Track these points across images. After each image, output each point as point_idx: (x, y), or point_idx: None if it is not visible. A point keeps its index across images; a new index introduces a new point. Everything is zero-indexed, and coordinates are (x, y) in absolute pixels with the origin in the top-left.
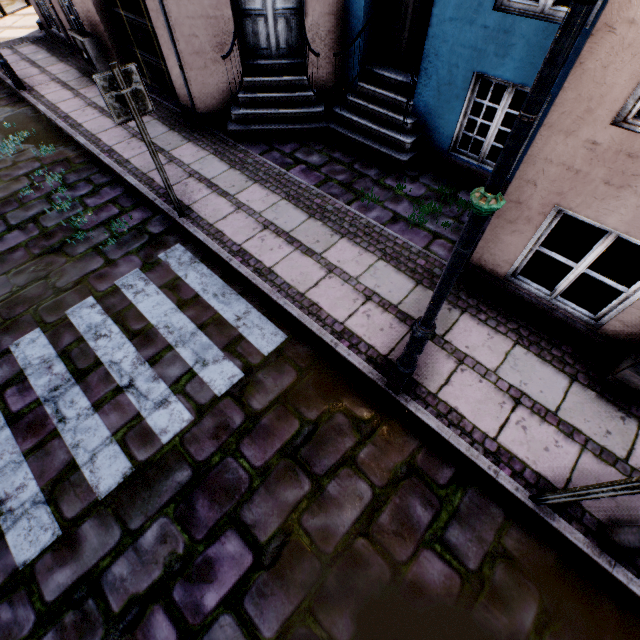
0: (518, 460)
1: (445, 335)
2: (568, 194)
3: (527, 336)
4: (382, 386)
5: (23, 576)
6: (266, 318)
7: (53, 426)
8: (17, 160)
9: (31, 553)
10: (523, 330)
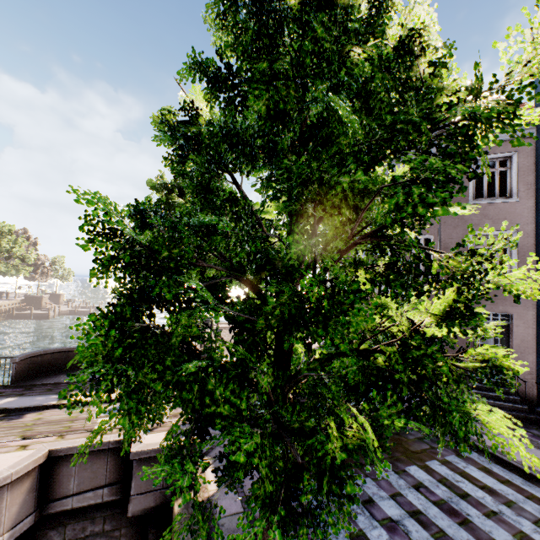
0: None
1: None
2: None
3: None
4: None
5: None
6: None
7: (464, 515)
8: None
9: None
10: None
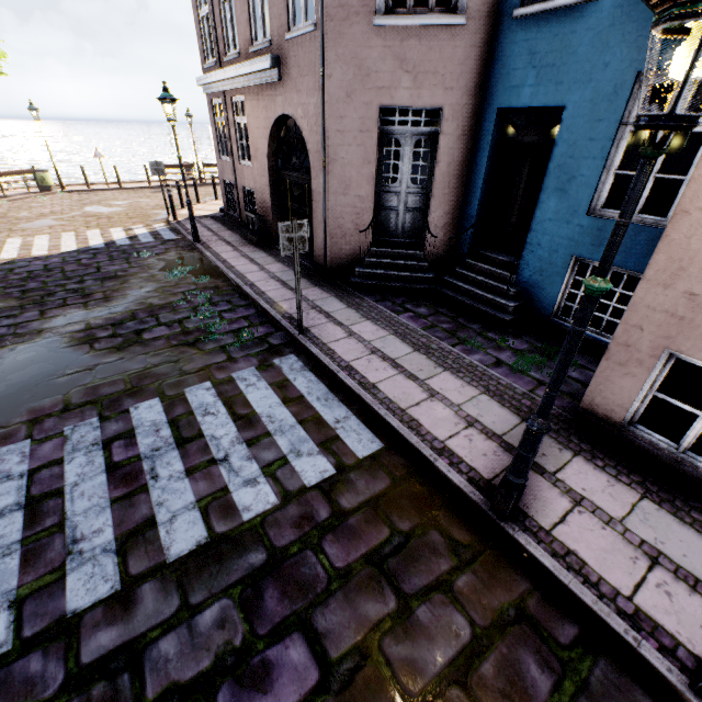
0: (666, 632)
1: (556, 472)
2: (676, 338)
3: (656, 491)
4: (485, 509)
5: (68, 625)
6: (364, 425)
7: (145, 481)
8: (179, 282)
9: (84, 602)
10: (650, 484)
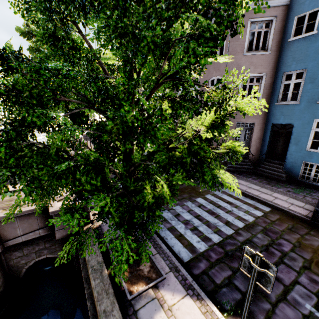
0: None
1: None
2: None
3: None
4: (309, 220)
5: (230, 236)
6: (262, 204)
7: (217, 214)
8: None
9: (229, 233)
10: None
